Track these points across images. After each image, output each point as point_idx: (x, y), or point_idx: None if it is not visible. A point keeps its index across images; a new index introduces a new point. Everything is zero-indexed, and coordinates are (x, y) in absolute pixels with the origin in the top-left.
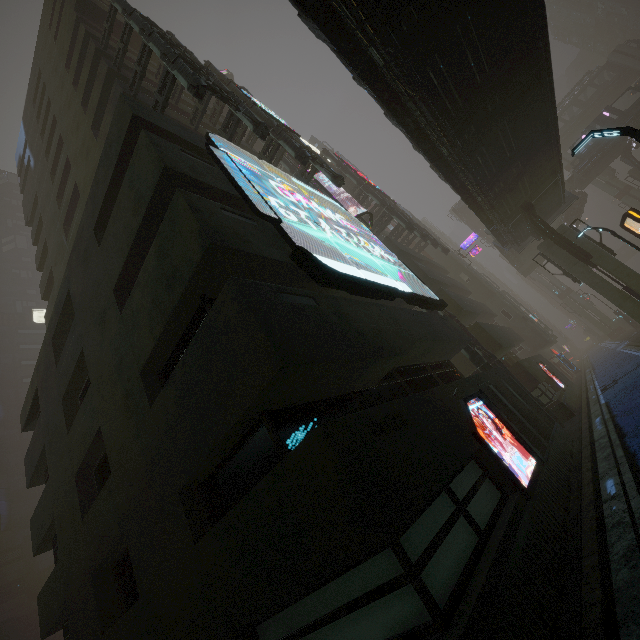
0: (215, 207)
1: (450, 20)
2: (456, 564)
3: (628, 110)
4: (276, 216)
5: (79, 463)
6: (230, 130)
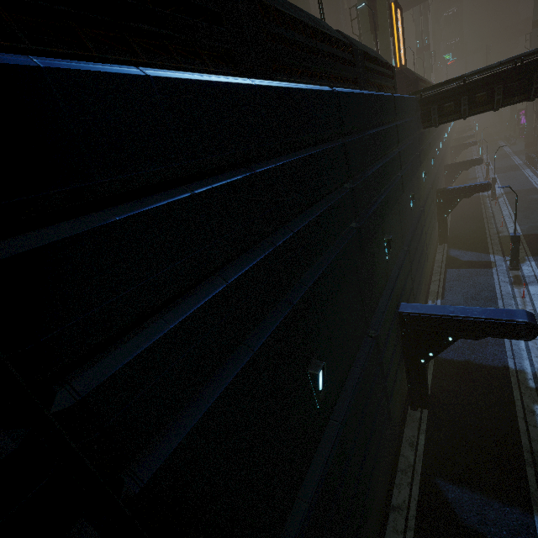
0: None
1: None
2: None
3: None
4: None
5: None
6: None
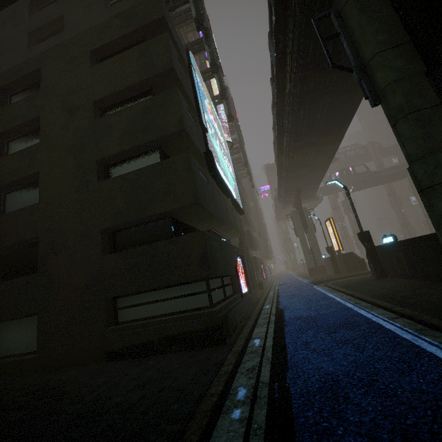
0: (186, 107)
1: (321, 97)
2: (217, 298)
3: (358, 174)
4: (206, 127)
5: (0, 184)
6: (195, 49)
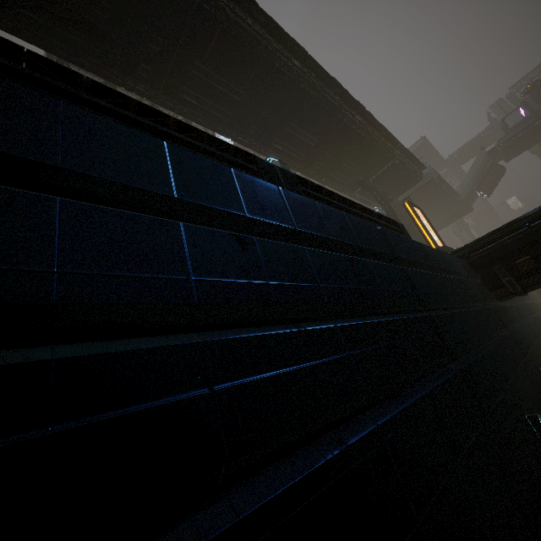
0: None
1: (183, 68)
2: None
3: None
4: None
5: None
6: None
